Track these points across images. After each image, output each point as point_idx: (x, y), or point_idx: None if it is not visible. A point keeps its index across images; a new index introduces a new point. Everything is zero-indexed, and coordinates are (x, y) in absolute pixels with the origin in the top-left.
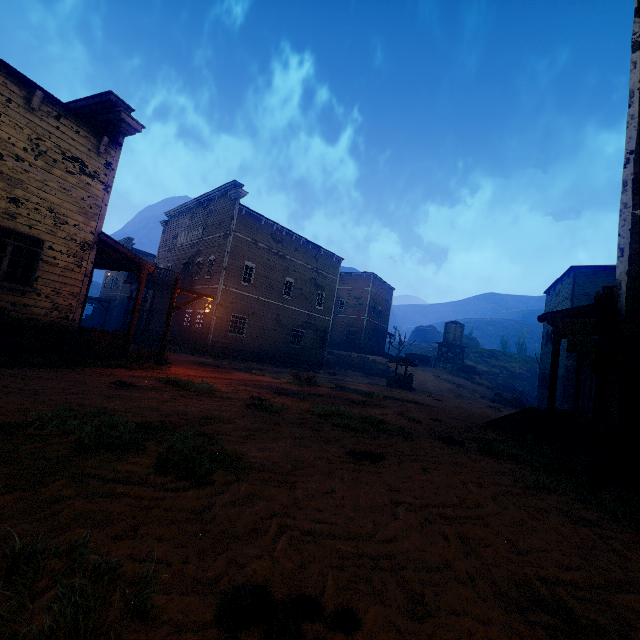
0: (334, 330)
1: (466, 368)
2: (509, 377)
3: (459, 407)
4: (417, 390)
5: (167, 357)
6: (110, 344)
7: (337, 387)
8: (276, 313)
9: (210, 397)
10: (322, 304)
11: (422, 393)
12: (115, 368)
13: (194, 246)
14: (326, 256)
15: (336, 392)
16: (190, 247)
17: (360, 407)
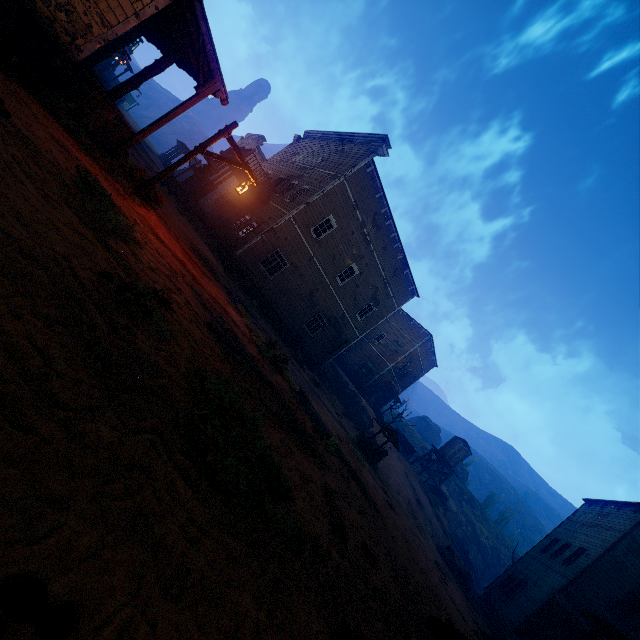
0: (354, 352)
1: (438, 491)
2: (470, 537)
3: (407, 538)
4: (378, 471)
5: (159, 201)
6: (106, 124)
7: (300, 394)
8: (317, 285)
9: (88, 226)
10: (364, 317)
11: (380, 479)
12: (69, 134)
13: (302, 169)
14: (406, 279)
15: (290, 396)
16: (298, 168)
17: (290, 437)
